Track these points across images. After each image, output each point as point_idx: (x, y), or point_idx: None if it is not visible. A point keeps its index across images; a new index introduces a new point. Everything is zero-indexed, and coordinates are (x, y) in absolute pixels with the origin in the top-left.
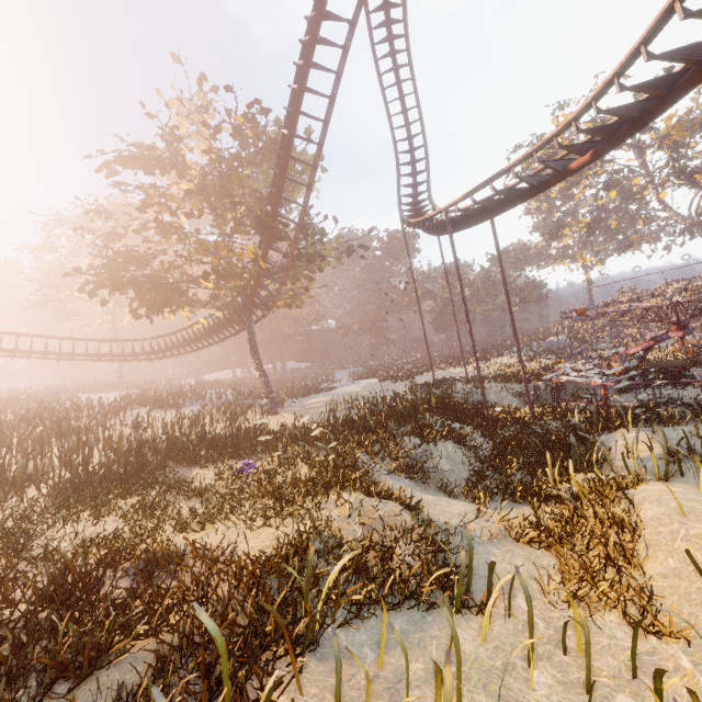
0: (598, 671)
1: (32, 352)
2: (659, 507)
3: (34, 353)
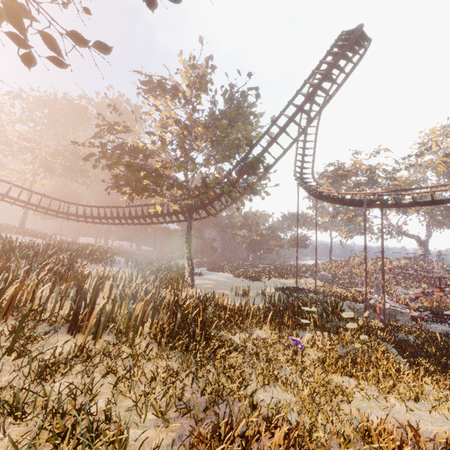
0: None
1: None
2: None
3: None
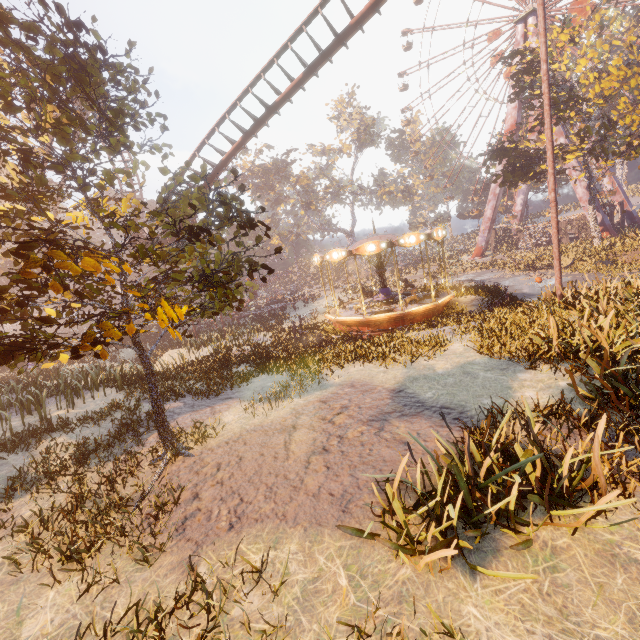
0: None
1: None
2: (168, 352)
3: None
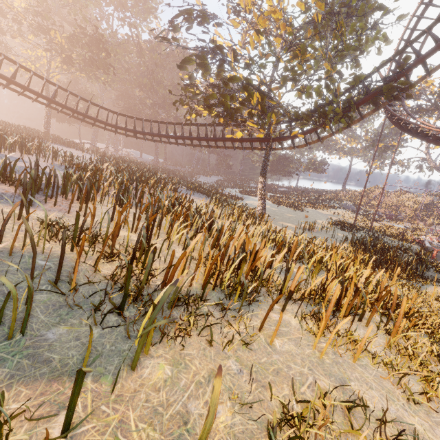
0: None
1: (29, 90)
2: None
3: (31, 92)
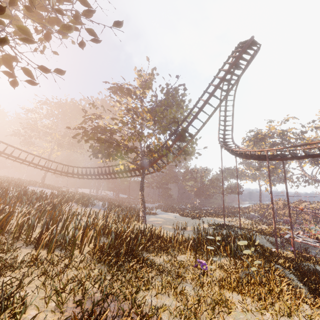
0: None
1: (18, 158)
2: None
3: (19, 159)
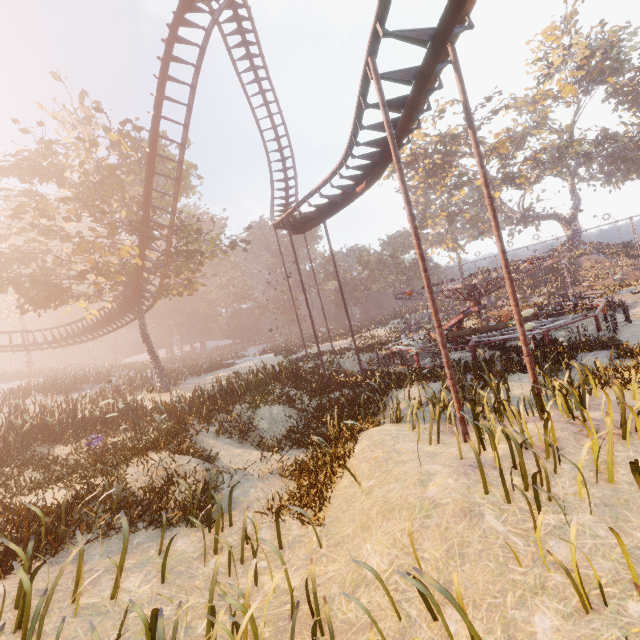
0: (262, 551)
1: None
2: (368, 441)
3: None
